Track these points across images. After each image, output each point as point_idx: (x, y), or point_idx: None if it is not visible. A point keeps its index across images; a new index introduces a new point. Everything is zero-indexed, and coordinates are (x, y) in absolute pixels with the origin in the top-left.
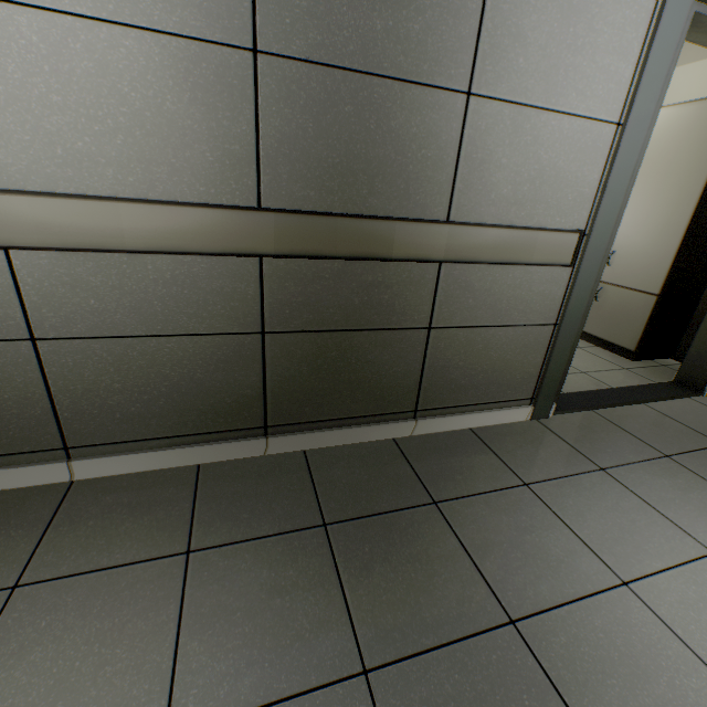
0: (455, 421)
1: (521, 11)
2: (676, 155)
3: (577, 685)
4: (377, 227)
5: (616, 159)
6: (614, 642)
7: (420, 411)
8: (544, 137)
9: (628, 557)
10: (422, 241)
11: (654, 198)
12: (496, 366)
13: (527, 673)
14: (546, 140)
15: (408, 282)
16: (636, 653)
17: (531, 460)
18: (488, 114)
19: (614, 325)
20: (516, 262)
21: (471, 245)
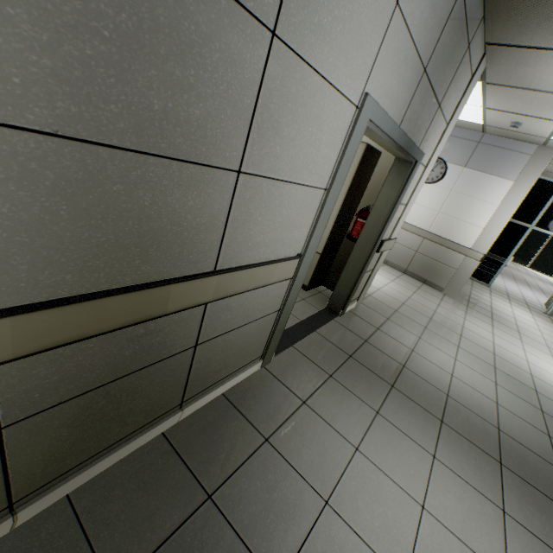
0: (213, 394)
1: (283, 111)
2: None
3: None
4: (152, 293)
5: (323, 211)
6: None
7: (185, 401)
8: (286, 200)
9: (325, 477)
10: (195, 292)
11: None
12: (242, 347)
13: None
14: (287, 202)
15: (179, 320)
16: None
17: (267, 411)
18: (252, 186)
19: None
20: (262, 285)
21: (233, 284)
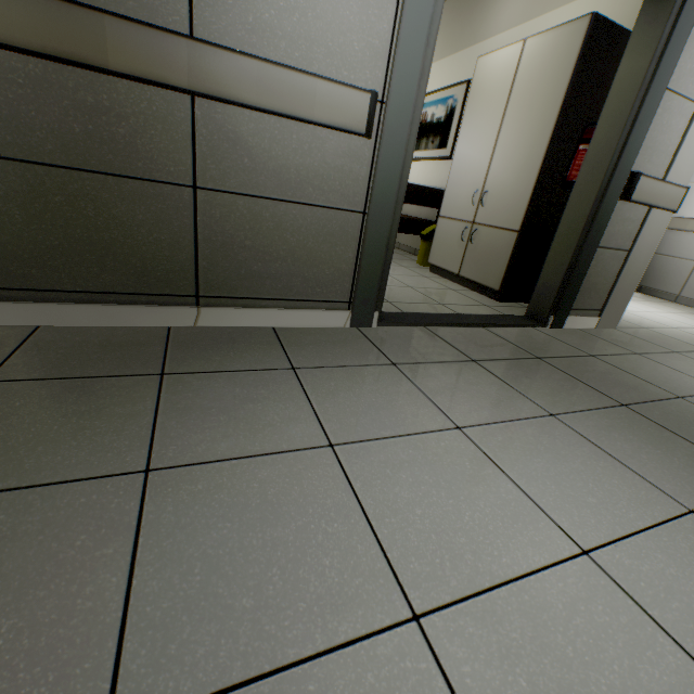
0: (253, 316)
1: None
2: (538, 85)
3: (172, 528)
4: (75, 16)
5: (406, 6)
6: (267, 491)
7: (204, 298)
8: None
9: (356, 426)
10: (152, 54)
11: (520, 132)
12: (297, 254)
13: (114, 516)
14: None
15: (151, 116)
16: (286, 501)
17: (320, 353)
18: None
19: (485, 266)
20: (293, 115)
21: (225, 77)
